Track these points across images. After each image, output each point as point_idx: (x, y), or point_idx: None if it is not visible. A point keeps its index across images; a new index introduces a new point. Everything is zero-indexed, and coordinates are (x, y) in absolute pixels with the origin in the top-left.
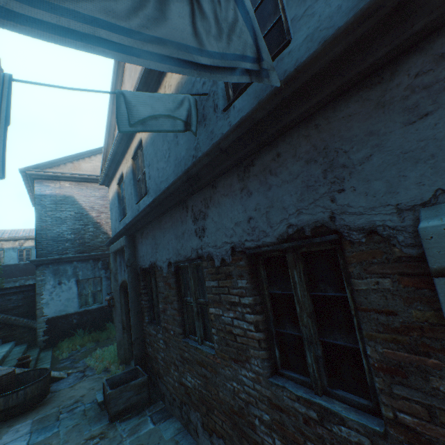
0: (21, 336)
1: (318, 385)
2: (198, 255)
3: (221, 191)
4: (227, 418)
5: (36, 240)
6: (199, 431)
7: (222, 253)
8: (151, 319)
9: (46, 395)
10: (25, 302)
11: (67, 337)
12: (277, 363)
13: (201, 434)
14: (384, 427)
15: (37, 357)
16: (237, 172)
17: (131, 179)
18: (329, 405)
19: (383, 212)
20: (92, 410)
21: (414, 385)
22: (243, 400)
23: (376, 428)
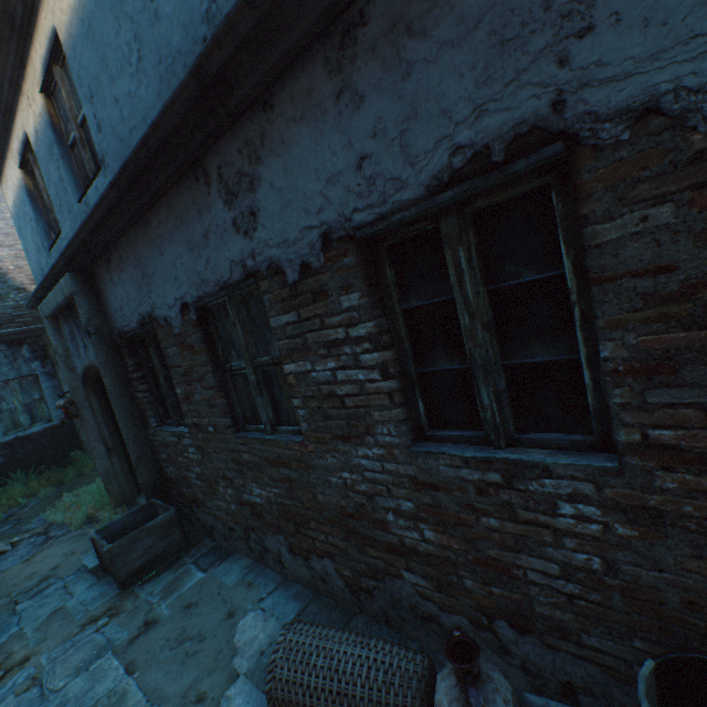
0: None
1: (500, 435)
2: (247, 272)
3: (287, 113)
4: (336, 527)
5: None
6: (285, 560)
7: (302, 252)
8: (162, 421)
9: None
10: None
11: None
12: (423, 423)
13: (289, 562)
14: (617, 461)
15: None
16: (324, 52)
17: (53, 145)
18: (523, 457)
19: (680, 58)
20: (80, 583)
21: (687, 381)
22: (364, 494)
23: (607, 465)
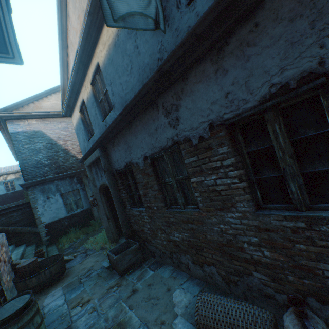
0: (29, 240)
1: (302, 205)
2: (174, 142)
3: (193, 80)
4: (216, 251)
5: (21, 168)
6: (190, 267)
7: (200, 132)
8: (131, 206)
9: (64, 271)
10: (24, 216)
11: (63, 235)
12: (259, 201)
13: (192, 268)
14: None
15: (47, 251)
16: (209, 57)
17: (94, 102)
18: (316, 214)
19: None
20: (103, 273)
21: None
22: (231, 235)
23: None
